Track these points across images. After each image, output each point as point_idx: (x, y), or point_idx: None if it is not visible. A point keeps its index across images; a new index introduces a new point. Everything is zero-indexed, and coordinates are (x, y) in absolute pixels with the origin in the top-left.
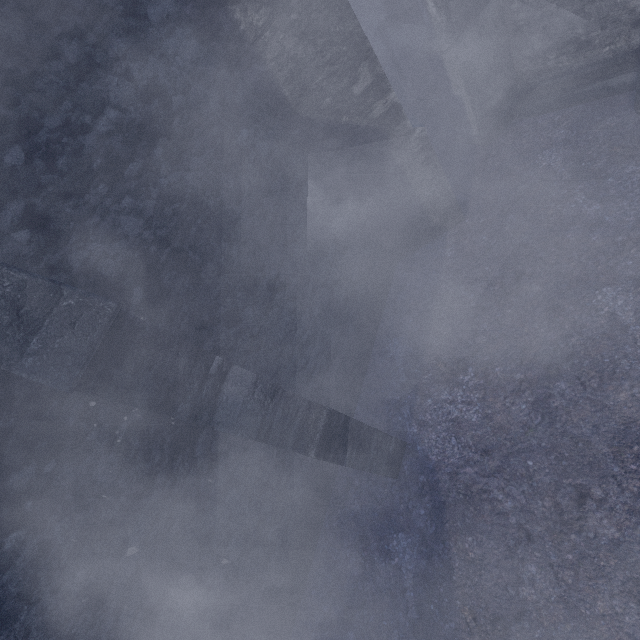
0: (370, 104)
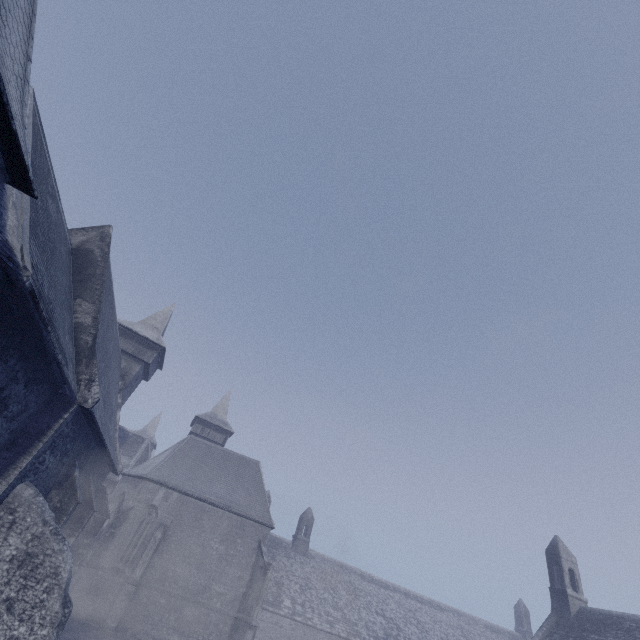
0: (82, 547)
